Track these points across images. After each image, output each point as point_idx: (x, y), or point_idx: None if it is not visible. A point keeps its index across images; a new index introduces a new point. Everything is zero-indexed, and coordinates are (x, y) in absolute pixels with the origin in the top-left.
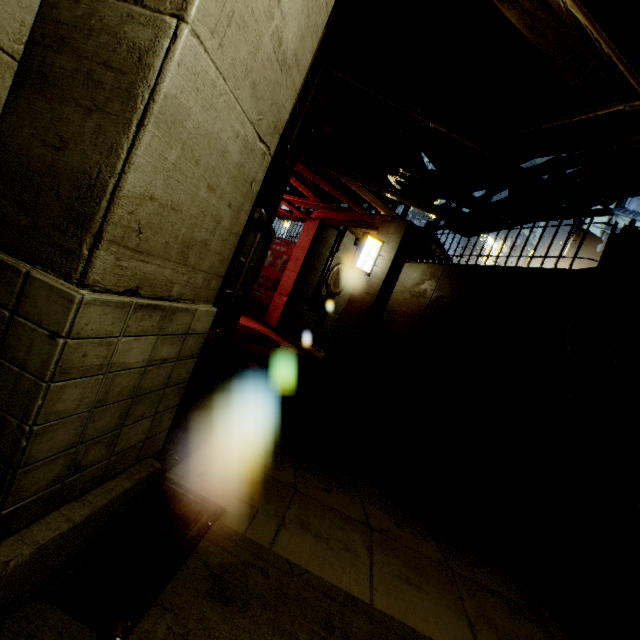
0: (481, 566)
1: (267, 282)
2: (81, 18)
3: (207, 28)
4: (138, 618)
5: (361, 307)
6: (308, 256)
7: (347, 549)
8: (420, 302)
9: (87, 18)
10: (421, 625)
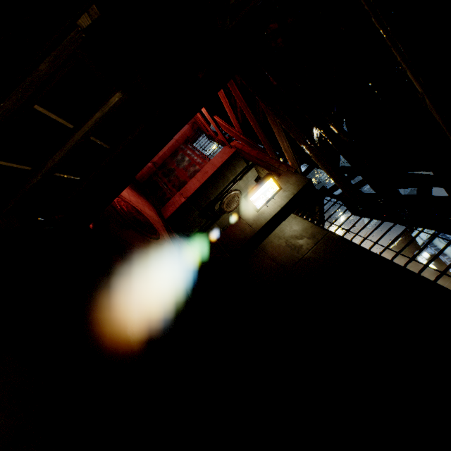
0: None
1: (176, 181)
2: None
3: None
4: None
5: (240, 235)
6: (215, 174)
7: None
8: (292, 254)
9: None
10: None
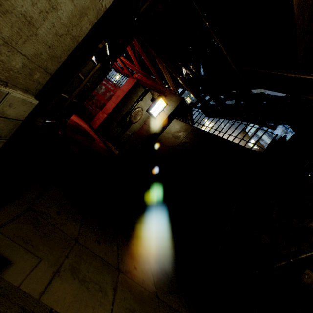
0: (172, 293)
1: (98, 103)
2: None
3: None
4: None
5: (145, 134)
6: (125, 97)
7: (100, 290)
8: (176, 141)
9: None
10: None
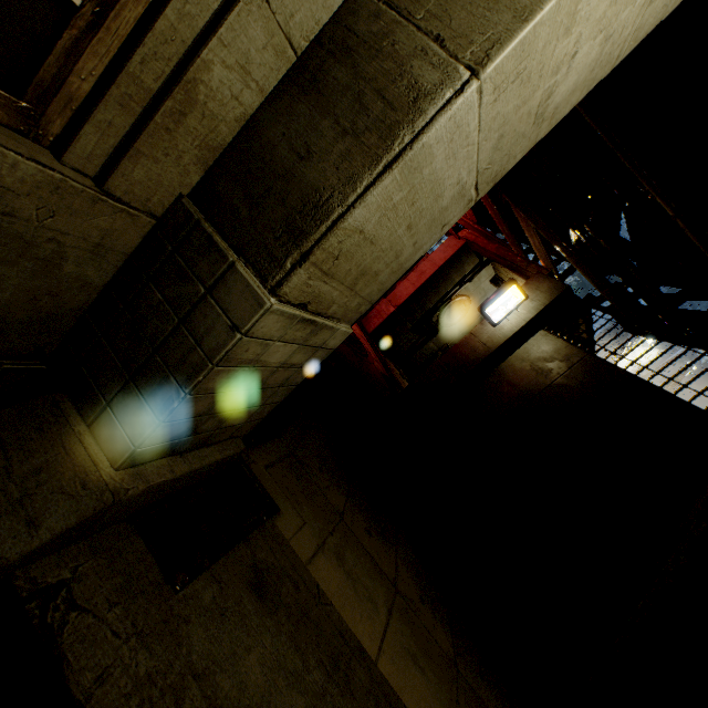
0: (487, 681)
1: None
2: (374, 35)
3: (493, 84)
4: (194, 576)
5: (470, 355)
6: (436, 275)
7: (370, 600)
8: (538, 380)
9: (380, 37)
10: (413, 706)
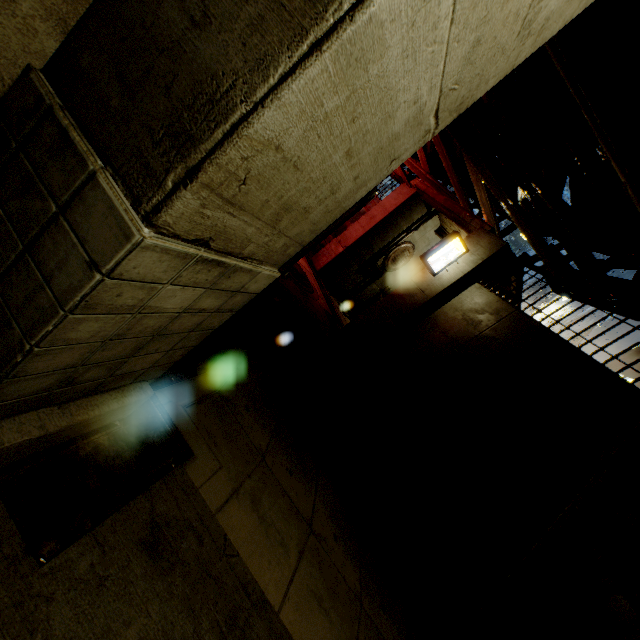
0: (388, 612)
1: None
2: None
3: None
4: (69, 543)
5: (408, 301)
6: (385, 220)
7: (282, 544)
8: (468, 330)
9: None
10: None
